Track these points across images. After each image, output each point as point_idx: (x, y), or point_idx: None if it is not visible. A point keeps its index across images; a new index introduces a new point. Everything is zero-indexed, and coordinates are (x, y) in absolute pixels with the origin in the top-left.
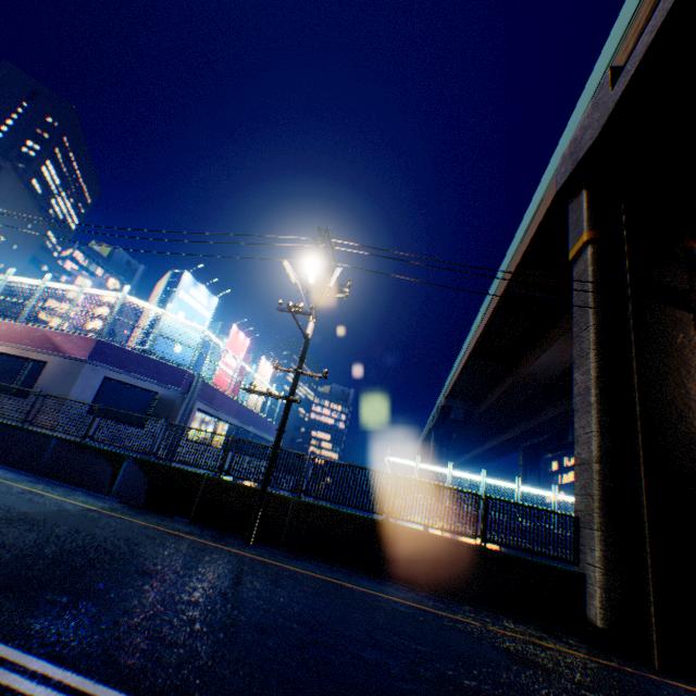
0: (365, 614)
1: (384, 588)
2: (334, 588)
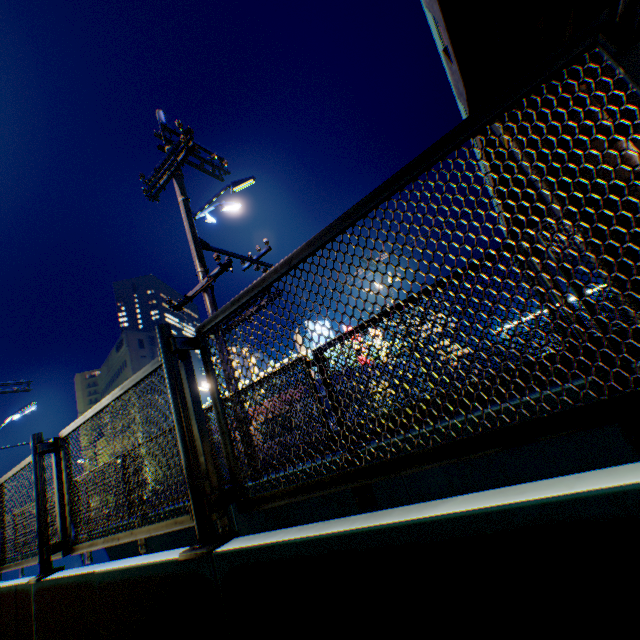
0: None
1: None
2: None
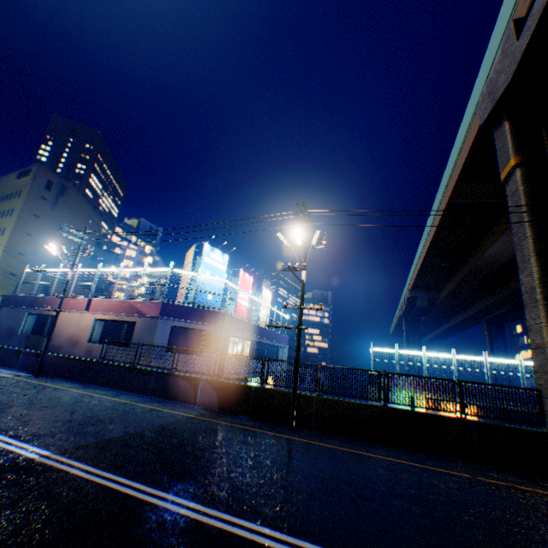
0: (385, 475)
1: (392, 454)
2: (358, 458)
